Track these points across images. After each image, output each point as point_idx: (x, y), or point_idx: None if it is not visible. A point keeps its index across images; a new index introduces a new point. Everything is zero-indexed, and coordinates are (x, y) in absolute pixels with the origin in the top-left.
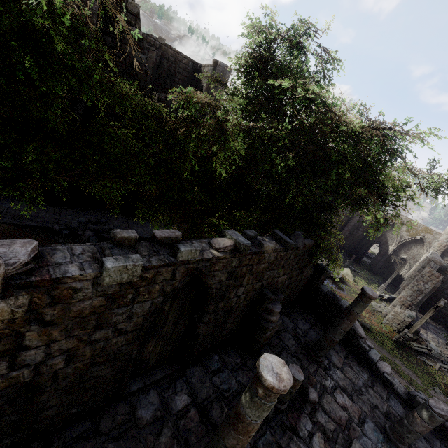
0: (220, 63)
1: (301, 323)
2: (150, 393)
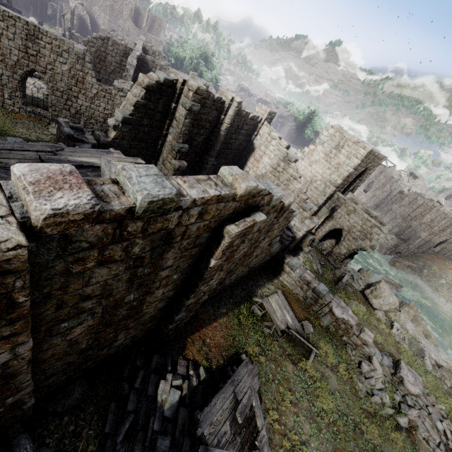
0: None
1: None
2: None
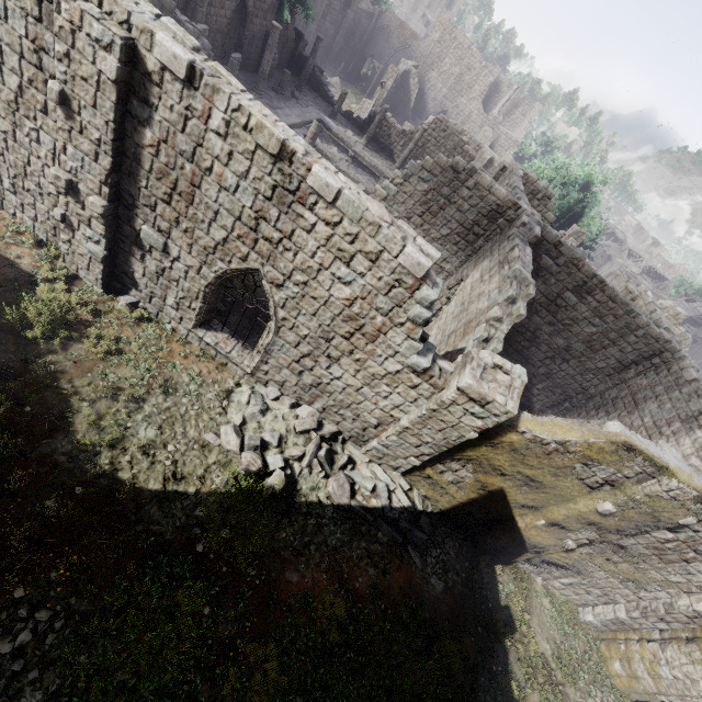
0: None
1: (291, 78)
2: None
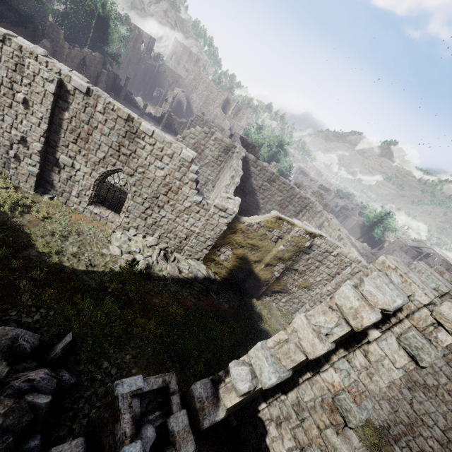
0: None
1: (114, 97)
2: None
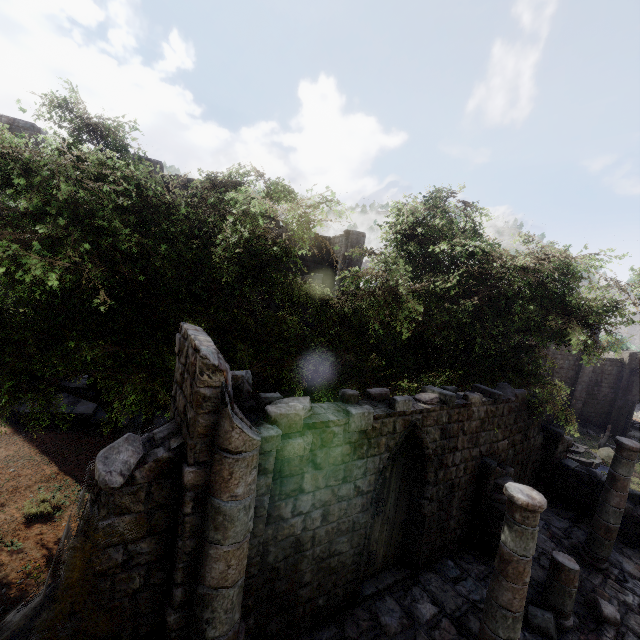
0: (352, 232)
1: (554, 519)
2: (387, 600)
